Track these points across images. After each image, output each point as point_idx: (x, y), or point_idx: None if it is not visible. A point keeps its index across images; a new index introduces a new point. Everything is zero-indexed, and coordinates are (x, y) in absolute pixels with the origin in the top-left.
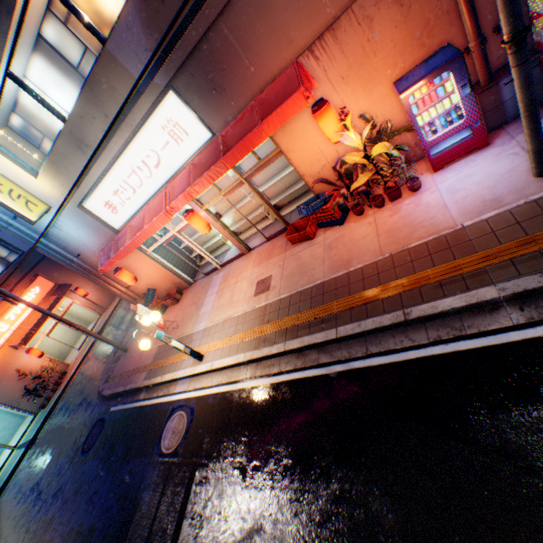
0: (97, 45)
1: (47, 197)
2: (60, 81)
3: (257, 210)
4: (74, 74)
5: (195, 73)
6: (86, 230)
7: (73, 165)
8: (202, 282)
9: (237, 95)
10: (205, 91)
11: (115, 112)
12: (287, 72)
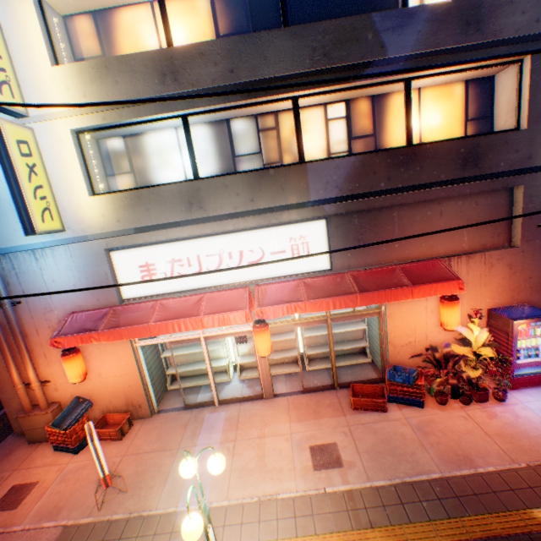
0: (272, 156)
1: (75, 217)
2: (209, 151)
3: (288, 351)
4: (229, 156)
5: (353, 221)
6: (80, 278)
7: (160, 211)
8: (179, 416)
9: (372, 253)
10: (350, 236)
11: (264, 202)
12: (432, 262)
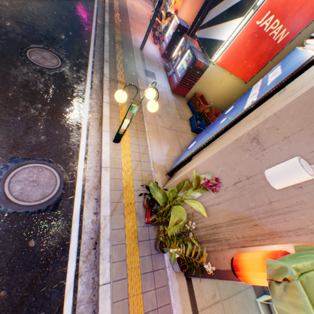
0: None
1: None
2: None
3: None
4: None
5: None
6: None
7: None
8: (150, 3)
9: None
10: None
11: None
12: None
